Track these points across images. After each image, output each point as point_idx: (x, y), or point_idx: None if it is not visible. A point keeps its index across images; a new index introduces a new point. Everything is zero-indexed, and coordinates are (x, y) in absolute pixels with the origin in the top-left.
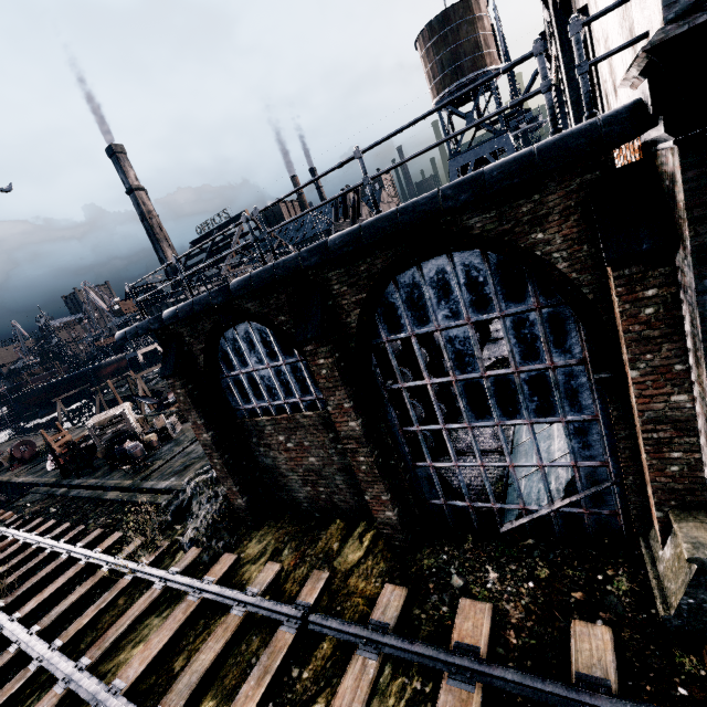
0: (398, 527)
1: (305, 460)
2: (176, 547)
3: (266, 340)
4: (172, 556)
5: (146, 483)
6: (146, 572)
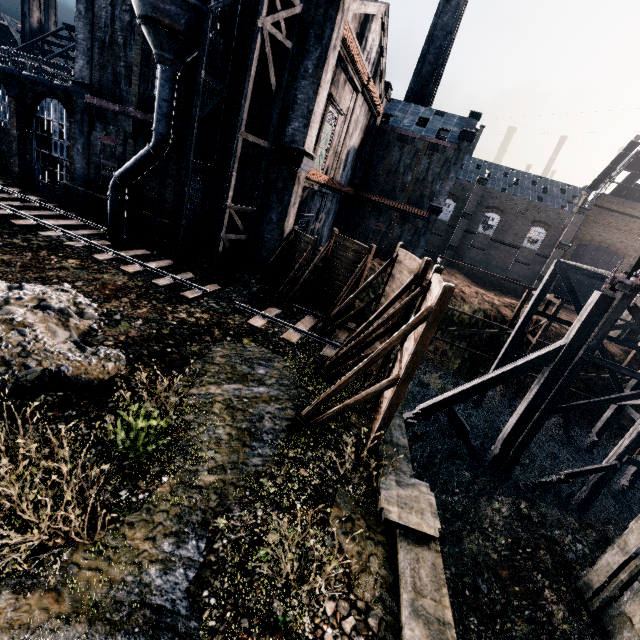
0: (18, 175)
1: (2, 146)
2: None
3: (5, 93)
4: None
5: None
6: None
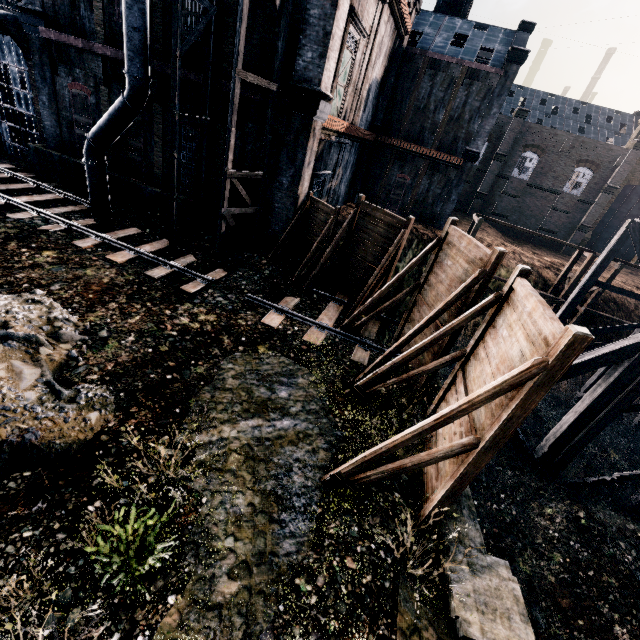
0: None
1: None
2: None
3: None
4: None
5: None
6: None
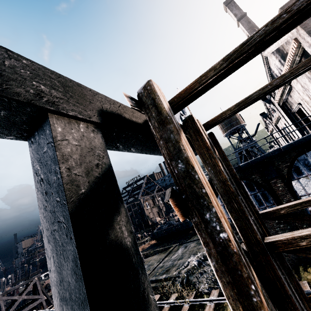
0: None
1: None
2: (199, 294)
3: None
4: (201, 296)
5: (150, 278)
6: (197, 300)
